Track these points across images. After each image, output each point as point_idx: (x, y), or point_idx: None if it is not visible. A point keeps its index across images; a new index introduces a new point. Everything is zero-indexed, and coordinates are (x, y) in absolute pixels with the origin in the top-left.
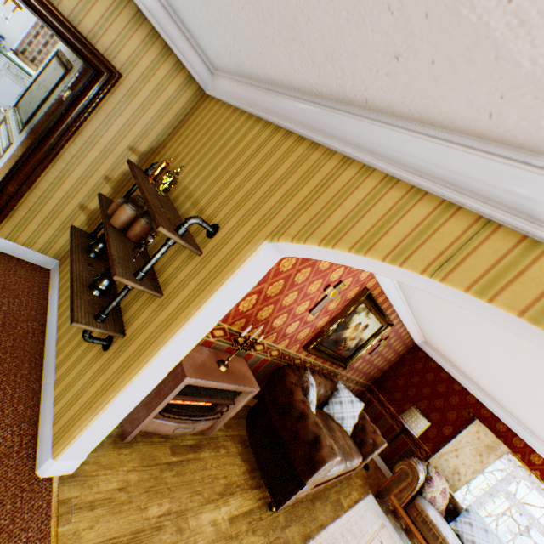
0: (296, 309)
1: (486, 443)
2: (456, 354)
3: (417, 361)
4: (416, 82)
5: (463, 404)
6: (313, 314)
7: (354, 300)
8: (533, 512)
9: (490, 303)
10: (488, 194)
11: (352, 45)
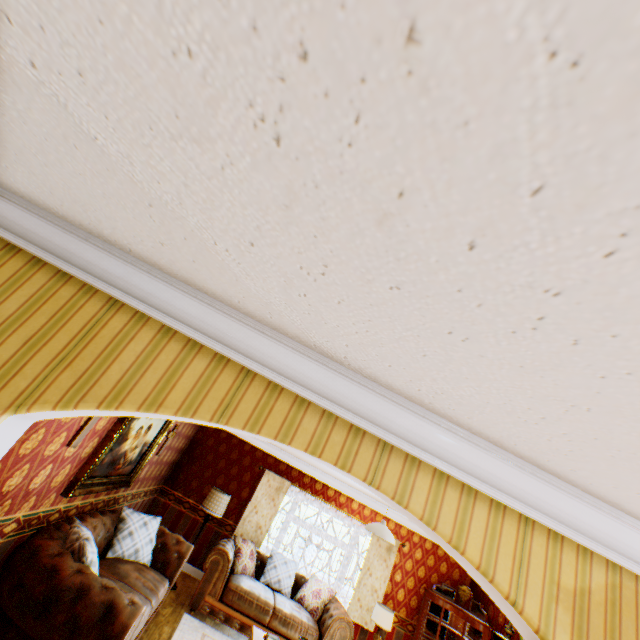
0: (46, 451)
1: (276, 486)
2: None
3: (210, 437)
4: (182, 263)
5: (255, 460)
6: (75, 446)
7: None
8: (313, 518)
9: (259, 435)
10: (246, 351)
11: (111, 212)
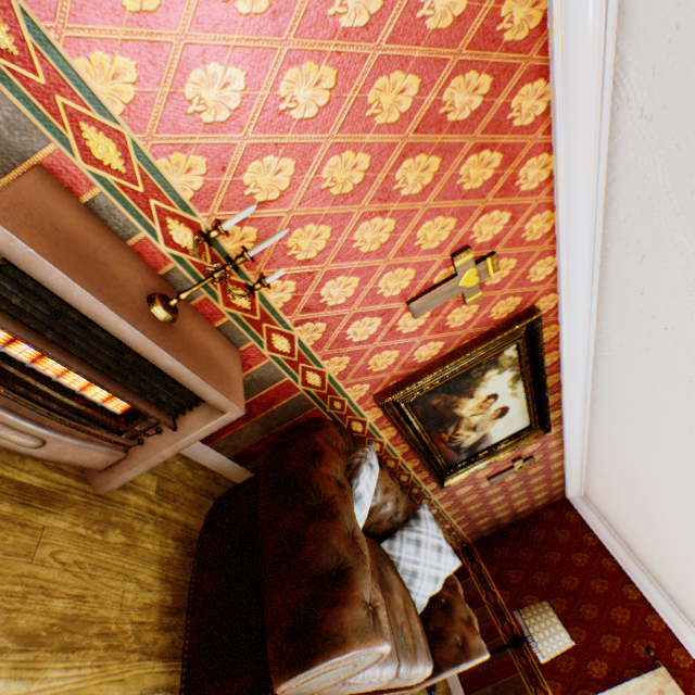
0: (381, 279)
1: None
2: (662, 521)
3: (563, 527)
4: None
5: (638, 628)
6: (413, 314)
7: (504, 326)
8: None
9: None
10: None
11: None
